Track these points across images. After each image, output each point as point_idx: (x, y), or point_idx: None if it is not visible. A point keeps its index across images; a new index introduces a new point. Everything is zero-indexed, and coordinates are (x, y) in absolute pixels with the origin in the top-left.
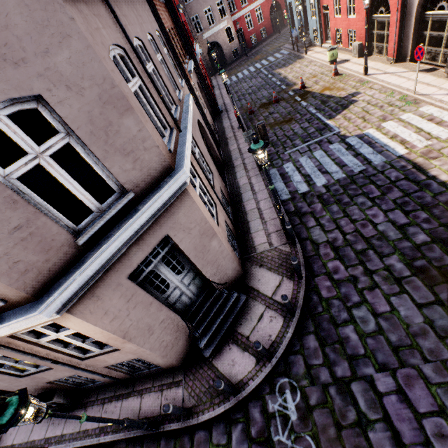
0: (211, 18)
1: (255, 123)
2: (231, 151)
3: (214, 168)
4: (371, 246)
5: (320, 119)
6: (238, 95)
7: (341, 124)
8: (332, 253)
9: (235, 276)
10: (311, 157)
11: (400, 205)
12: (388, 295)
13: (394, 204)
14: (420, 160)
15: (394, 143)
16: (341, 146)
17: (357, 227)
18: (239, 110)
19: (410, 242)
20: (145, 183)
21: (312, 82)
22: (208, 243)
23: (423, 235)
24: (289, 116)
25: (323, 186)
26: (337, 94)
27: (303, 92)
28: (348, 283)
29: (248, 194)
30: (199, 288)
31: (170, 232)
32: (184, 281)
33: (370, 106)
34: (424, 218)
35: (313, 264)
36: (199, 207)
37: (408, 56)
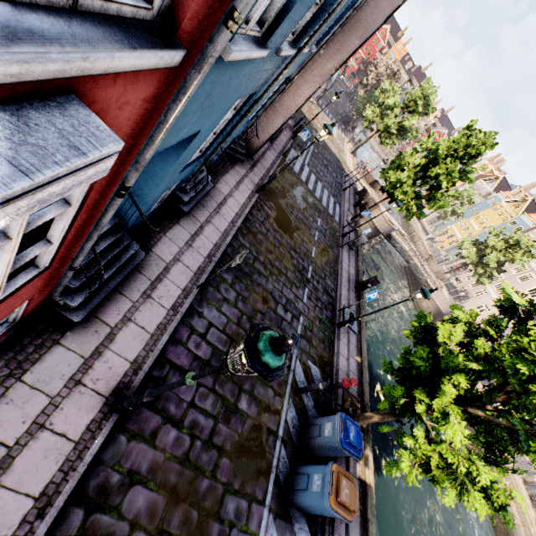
0: None
1: None
2: None
3: None
4: None
5: None
6: None
7: None
8: None
9: None
10: None
11: None
12: None
13: None
14: None
15: None
16: None
17: None
18: None
19: None
20: None
21: None
22: None
23: None
24: None
25: None
26: None
27: None
28: None
29: None
30: None
31: None
32: None
33: None
34: None
35: None
36: None
37: None
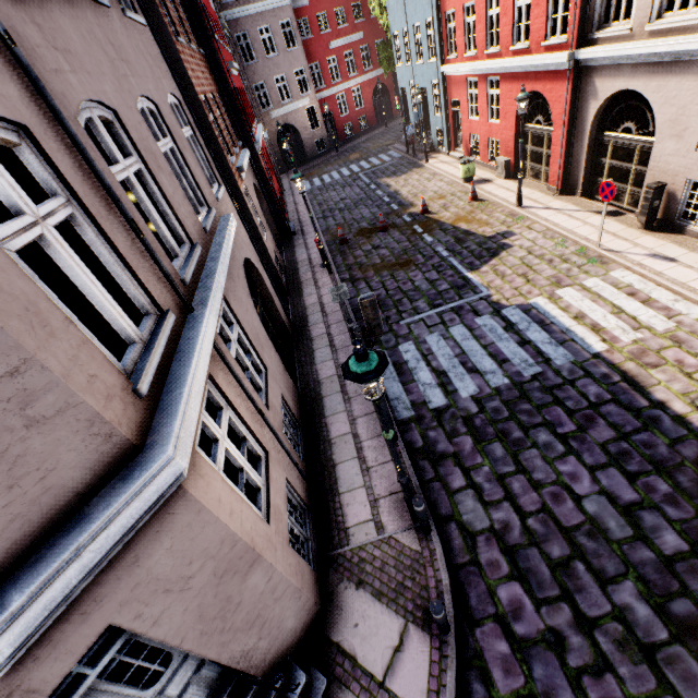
0: (286, 91)
1: (349, 260)
2: (307, 307)
3: (272, 353)
4: (578, 550)
5: (456, 268)
6: (322, 209)
7: (492, 283)
8: (505, 562)
9: (303, 622)
10: (447, 336)
11: (616, 457)
12: (637, 697)
13: (604, 453)
14: (631, 367)
15: (582, 328)
16: (495, 322)
17: (545, 501)
18: (323, 235)
19: (652, 549)
20: (26, 520)
21: (439, 206)
22: (240, 585)
23: (673, 534)
24: (405, 256)
25: (471, 398)
26: (478, 231)
27: (426, 219)
28: (546, 650)
29: (335, 399)
30: (213, 681)
31: (120, 614)
32: (168, 692)
33: (533, 257)
34: (666, 493)
35: (468, 589)
36: (216, 515)
37: (579, 188)
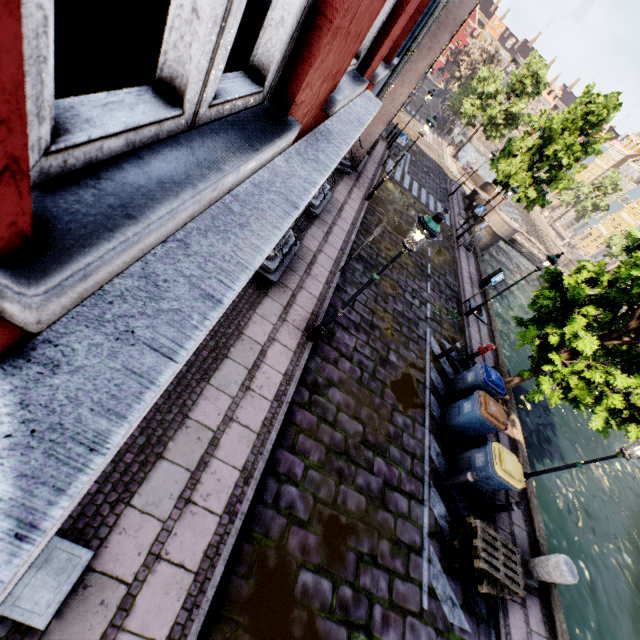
0: None
1: None
2: None
3: None
4: None
5: None
6: None
7: None
8: None
9: None
10: None
11: None
12: None
13: None
14: None
15: None
16: None
17: None
18: None
19: None
20: None
21: None
22: None
23: None
24: None
25: None
26: None
27: None
28: None
29: None
30: None
31: None
32: None
33: None
34: None
35: None
36: None
37: None
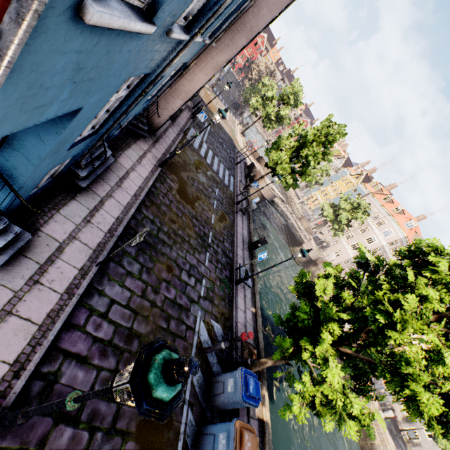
0: None
1: None
2: None
3: None
4: None
5: None
6: None
7: None
8: None
9: None
10: None
11: None
12: None
13: None
14: None
15: None
16: None
17: None
18: None
19: None
20: None
21: None
22: None
23: None
24: None
25: None
26: None
27: None
28: None
29: None
30: None
31: None
32: None
33: None
34: None
35: None
36: None
37: None
